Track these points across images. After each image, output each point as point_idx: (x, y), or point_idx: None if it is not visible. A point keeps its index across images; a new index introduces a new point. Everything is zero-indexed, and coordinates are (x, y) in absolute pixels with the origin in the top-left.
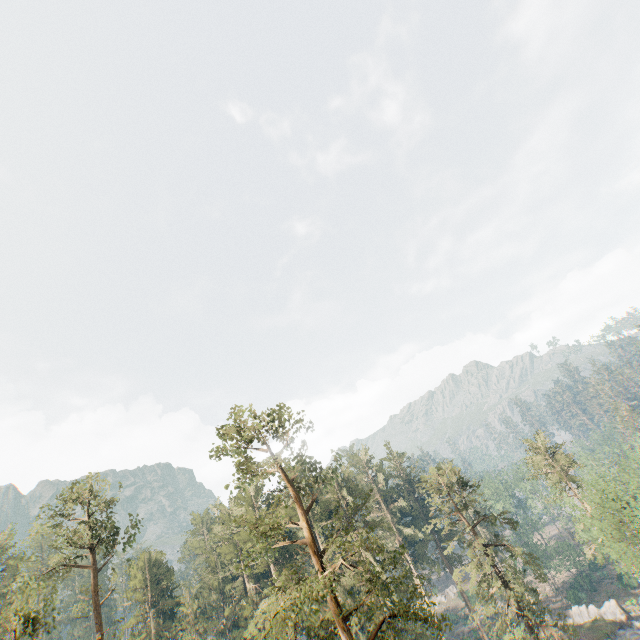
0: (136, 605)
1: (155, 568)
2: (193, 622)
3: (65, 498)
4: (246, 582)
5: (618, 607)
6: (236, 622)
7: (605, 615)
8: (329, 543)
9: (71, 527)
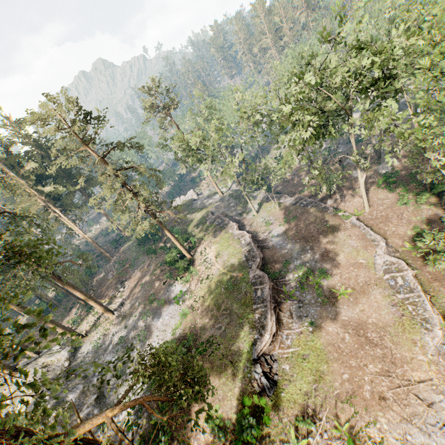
0: None
1: None
2: None
3: None
4: None
5: (194, 192)
6: None
7: (188, 198)
8: None
9: None
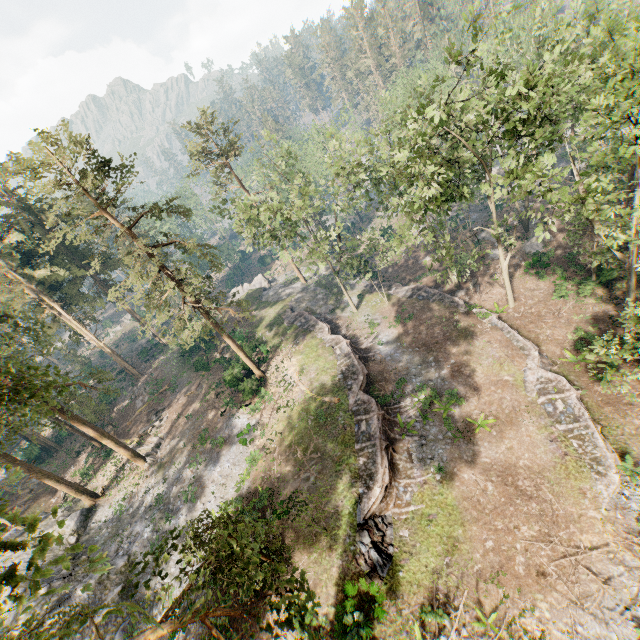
0: None
1: None
2: None
3: None
4: None
5: (264, 278)
6: None
7: (255, 287)
8: None
9: None
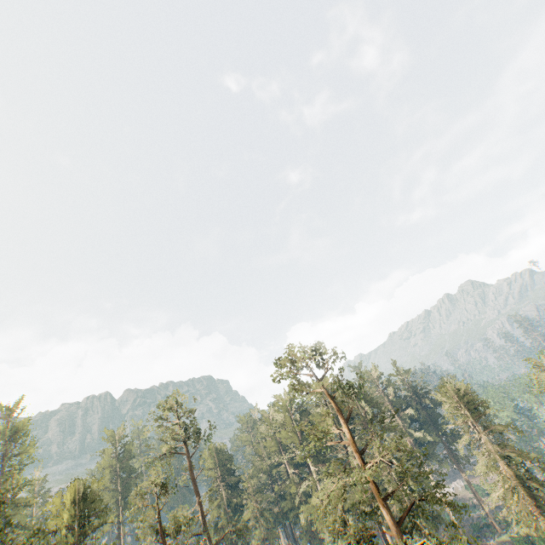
0: (211, 480)
1: (221, 455)
2: (252, 494)
3: (165, 407)
4: (287, 468)
5: None
6: (283, 496)
7: None
8: (367, 446)
9: (170, 426)
